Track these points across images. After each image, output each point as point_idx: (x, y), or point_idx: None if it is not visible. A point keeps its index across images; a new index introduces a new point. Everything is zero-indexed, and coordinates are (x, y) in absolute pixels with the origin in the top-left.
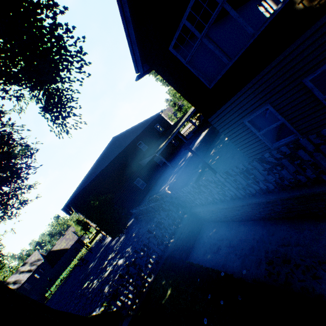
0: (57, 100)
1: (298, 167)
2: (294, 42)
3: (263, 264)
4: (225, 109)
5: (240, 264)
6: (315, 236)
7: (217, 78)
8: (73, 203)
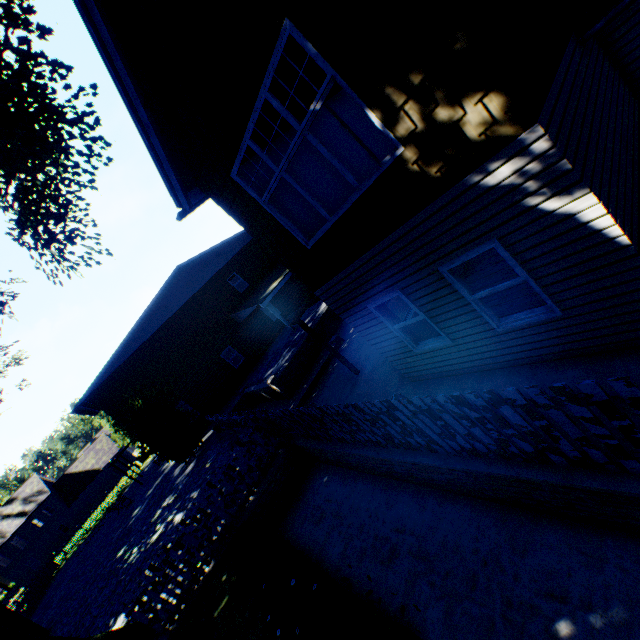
0: (45, 208)
1: (452, 387)
2: (418, 214)
3: (366, 557)
4: (338, 283)
5: (341, 552)
6: (434, 523)
7: (316, 235)
8: (95, 399)
